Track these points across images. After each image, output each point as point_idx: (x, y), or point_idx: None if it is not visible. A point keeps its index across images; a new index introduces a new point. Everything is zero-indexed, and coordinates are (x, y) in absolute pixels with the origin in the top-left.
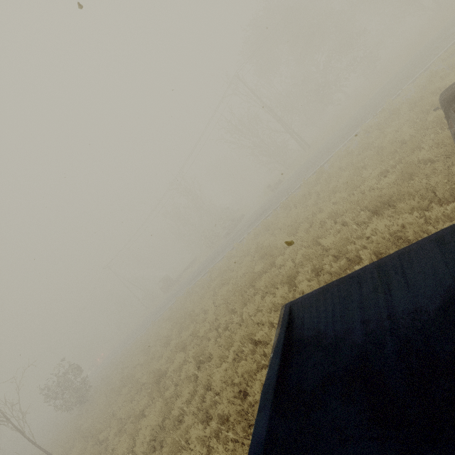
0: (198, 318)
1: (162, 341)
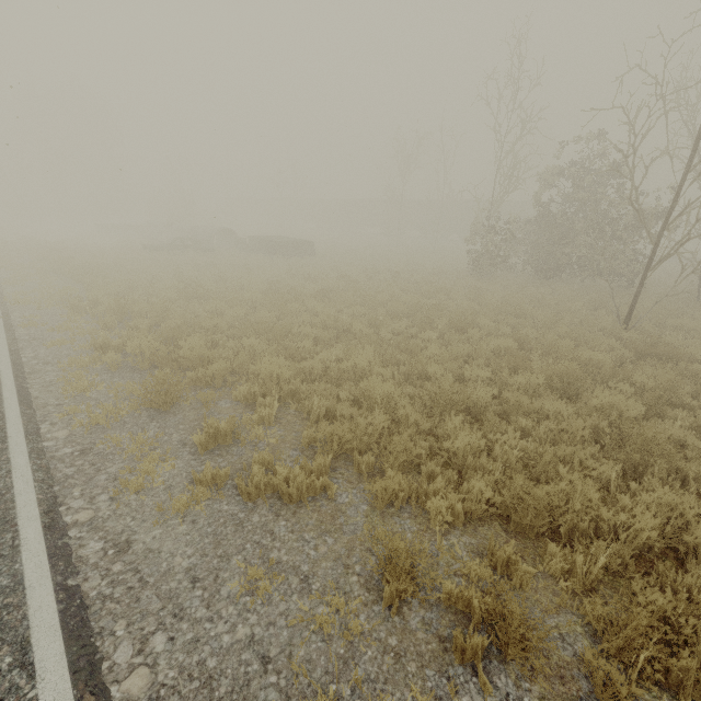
0: (272, 287)
1: (332, 308)
